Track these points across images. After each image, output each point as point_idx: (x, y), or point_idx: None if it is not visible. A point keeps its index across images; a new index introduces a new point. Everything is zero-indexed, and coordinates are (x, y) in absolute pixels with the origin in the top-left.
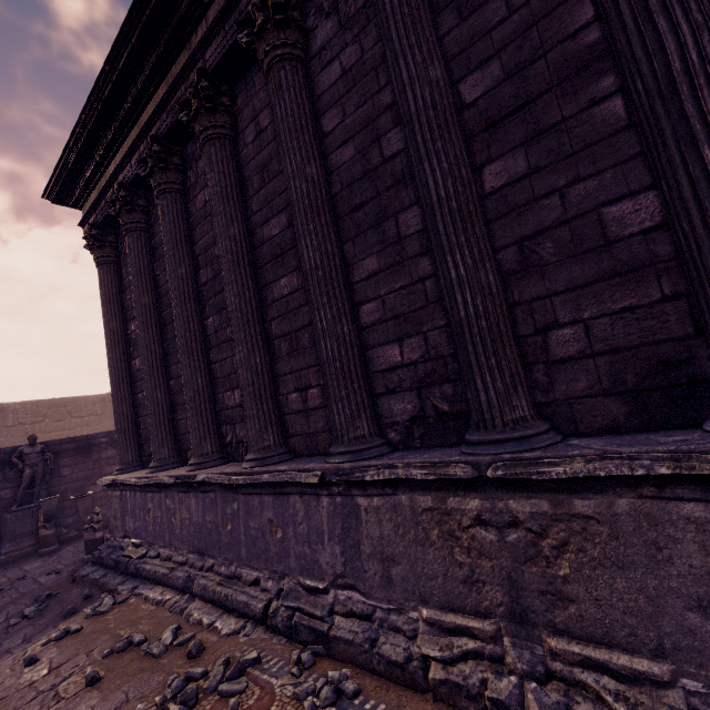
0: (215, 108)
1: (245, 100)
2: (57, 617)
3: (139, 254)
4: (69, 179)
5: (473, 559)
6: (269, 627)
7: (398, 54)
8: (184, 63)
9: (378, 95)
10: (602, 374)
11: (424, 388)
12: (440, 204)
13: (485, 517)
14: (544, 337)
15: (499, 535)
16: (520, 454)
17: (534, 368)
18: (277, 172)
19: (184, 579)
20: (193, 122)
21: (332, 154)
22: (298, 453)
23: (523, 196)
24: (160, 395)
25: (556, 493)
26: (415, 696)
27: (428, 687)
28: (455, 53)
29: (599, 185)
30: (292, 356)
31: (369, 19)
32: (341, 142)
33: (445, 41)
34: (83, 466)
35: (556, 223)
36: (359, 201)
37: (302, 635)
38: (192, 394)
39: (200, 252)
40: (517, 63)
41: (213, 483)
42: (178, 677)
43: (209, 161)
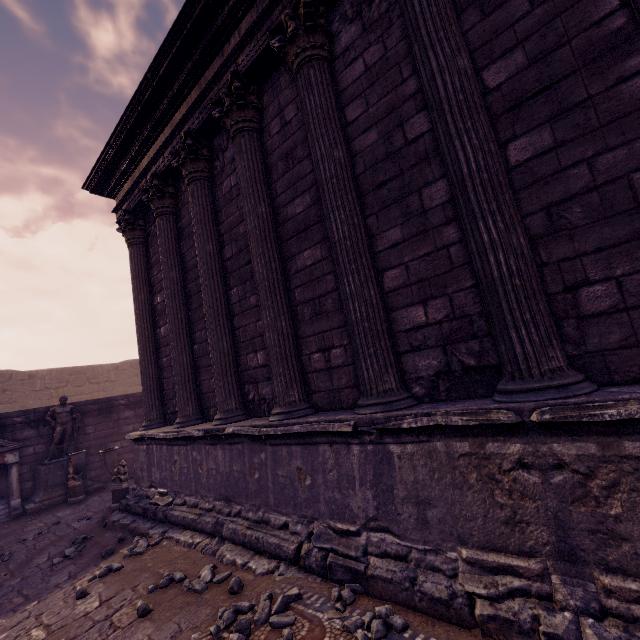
0: (245, 105)
1: (271, 97)
2: (96, 557)
3: (168, 234)
4: (107, 171)
5: (515, 501)
6: (301, 567)
7: (428, 48)
8: (218, 68)
9: (401, 86)
10: (637, 326)
11: (449, 345)
12: (472, 176)
13: (527, 460)
14: (574, 294)
15: (543, 477)
16: (564, 400)
17: (564, 323)
18: (302, 158)
19: (213, 524)
20: (225, 118)
21: (355, 140)
22: (321, 408)
23: (549, 167)
24: (185, 358)
25: (603, 435)
26: (462, 631)
27: (475, 623)
28: (478, 46)
29: (628, 154)
30: (315, 320)
31: (392, 21)
32: (364, 129)
33: (468, 36)
34: (105, 425)
35: (584, 190)
36: (383, 179)
37: (337, 574)
38: (218, 356)
39: (225, 231)
40: (541, 51)
41: (242, 435)
42: (226, 609)
43: (239, 150)
